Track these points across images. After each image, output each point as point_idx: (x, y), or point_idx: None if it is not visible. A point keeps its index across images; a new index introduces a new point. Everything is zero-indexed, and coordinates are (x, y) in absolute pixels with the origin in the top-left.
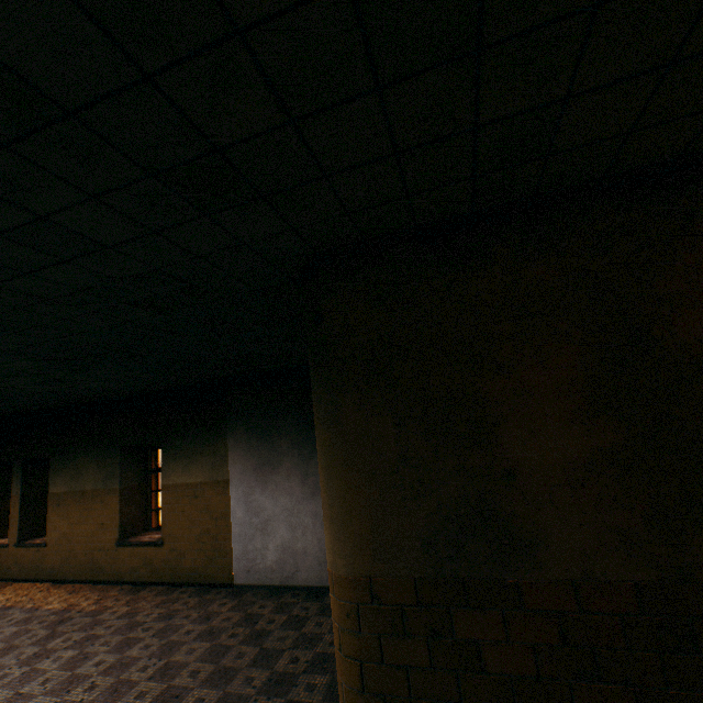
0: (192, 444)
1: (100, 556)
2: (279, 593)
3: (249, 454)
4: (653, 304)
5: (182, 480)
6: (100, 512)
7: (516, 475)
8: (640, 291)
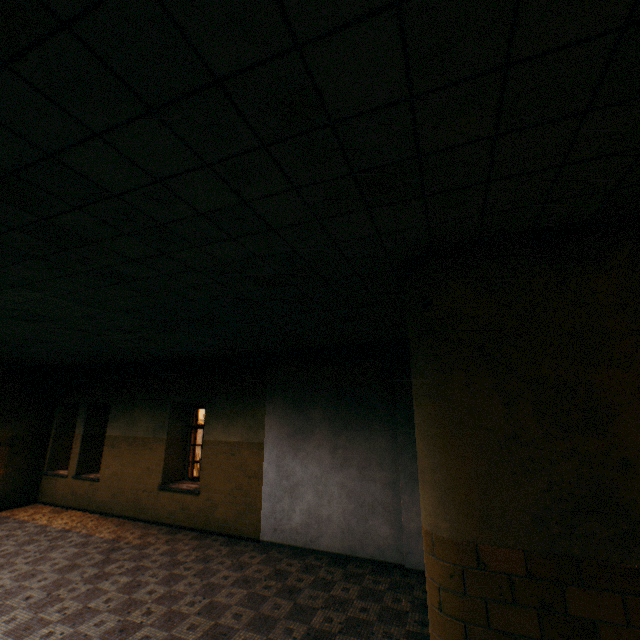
0: (234, 407)
1: (143, 496)
2: (303, 555)
3: (284, 421)
4: None
5: (222, 438)
6: (147, 457)
7: (636, 464)
8: None
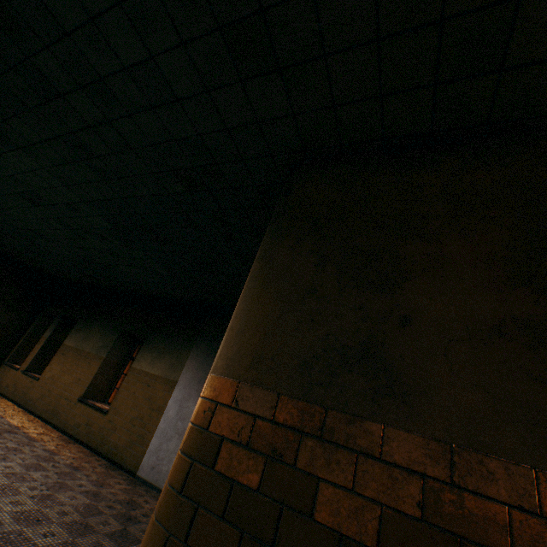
0: (167, 344)
1: (63, 403)
2: None
3: (201, 367)
4: None
5: (146, 368)
6: (83, 370)
7: (414, 322)
8: None
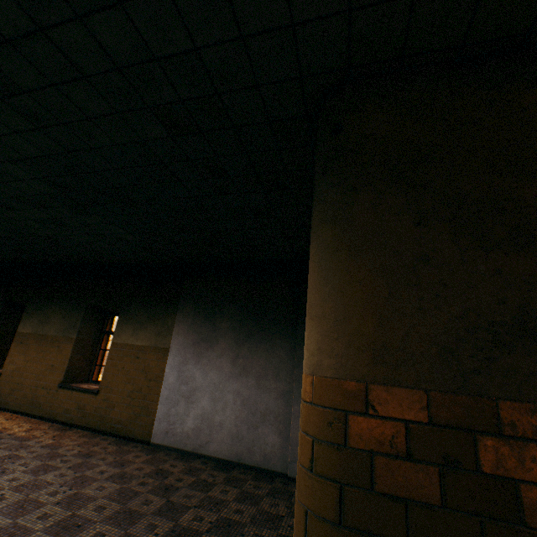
0: (146, 313)
1: (42, 393)
2: (190, 458)
3: (192, 329)
4: None
5: (130, 341)
6: (54, 355)
7: None
8: None
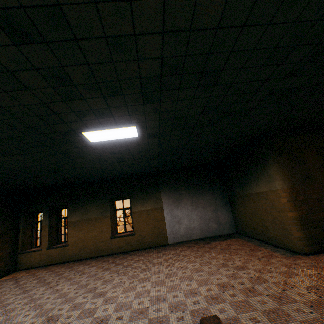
0: (145, 195)
1: (101, 244)
2: (189, 242)
3: (170, 197)
4: (322, 144)
5: (142, 209)
6: (100, 226)
7: (310, 168)
8: (320, 142)
